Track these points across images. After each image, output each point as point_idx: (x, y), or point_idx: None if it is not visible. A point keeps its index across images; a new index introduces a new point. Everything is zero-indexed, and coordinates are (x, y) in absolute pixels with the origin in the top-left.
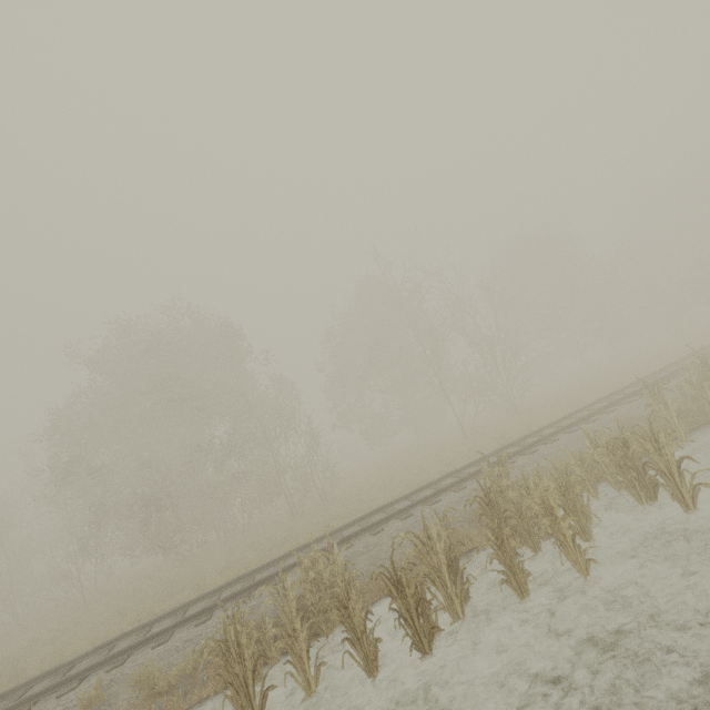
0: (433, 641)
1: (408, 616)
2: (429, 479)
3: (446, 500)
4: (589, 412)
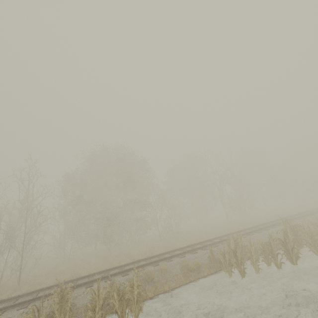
0: (297, 261)
1: (289, 252)
2: (232, 231)
3: (257, 234)
4: (292, 217)
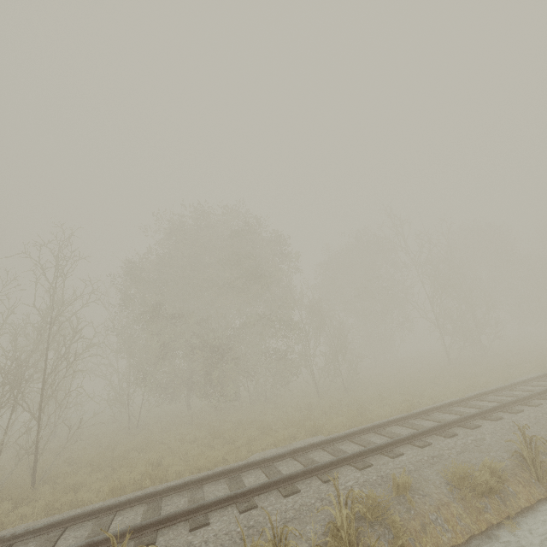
0: None
1: None
2: (487, 382)
3: None
4: None
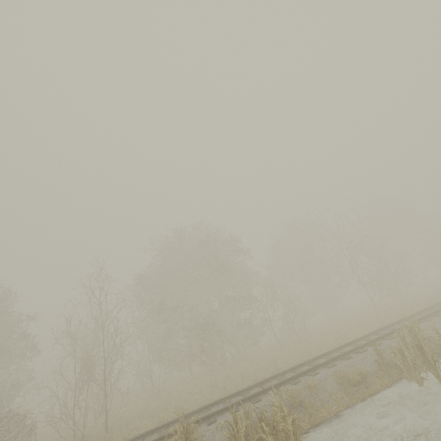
0: None
1: None
2: (391, 321)
3: (438, 319)
4: None
